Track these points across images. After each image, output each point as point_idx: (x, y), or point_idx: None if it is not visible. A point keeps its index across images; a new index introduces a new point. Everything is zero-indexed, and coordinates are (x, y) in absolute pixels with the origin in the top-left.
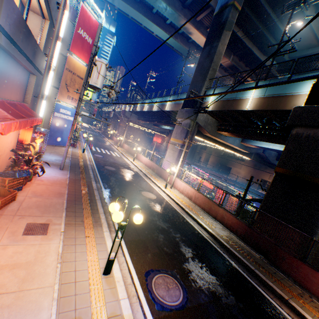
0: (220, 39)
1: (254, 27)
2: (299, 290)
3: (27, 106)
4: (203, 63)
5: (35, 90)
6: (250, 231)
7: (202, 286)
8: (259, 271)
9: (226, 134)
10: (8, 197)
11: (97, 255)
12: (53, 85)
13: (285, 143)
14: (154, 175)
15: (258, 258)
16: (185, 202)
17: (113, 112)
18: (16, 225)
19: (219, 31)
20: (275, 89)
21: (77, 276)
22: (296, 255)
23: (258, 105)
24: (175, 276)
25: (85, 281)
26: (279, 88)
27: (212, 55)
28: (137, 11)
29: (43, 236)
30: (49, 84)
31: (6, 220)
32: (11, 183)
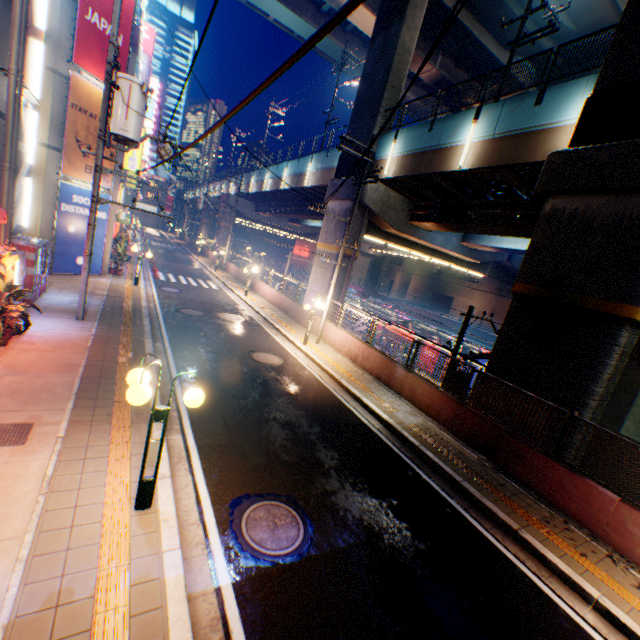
0: (404, 18)
1: None
2: (546, 512)
3: None
4: (371, 75)
5: None
6: (463, 411)
7: (348, 518)
8: (472, 484)
9: (428, 226)
10: None
11: (129, 476)
12: (47, 145)
13: None
14: (287, 321)
15: (474, 461)
16: (342, 367)
17: (203, 200)
18: None
19: None
20: (515, 119)
21: (78, 517)
22: (543, 449)
23: (483, 158)
24: (293, 504)
25: (94, 524)
26: (523, 117)
27: (388, 56)
28: None
29: (17, 446)
30: (32, 141)
31: None
32: None
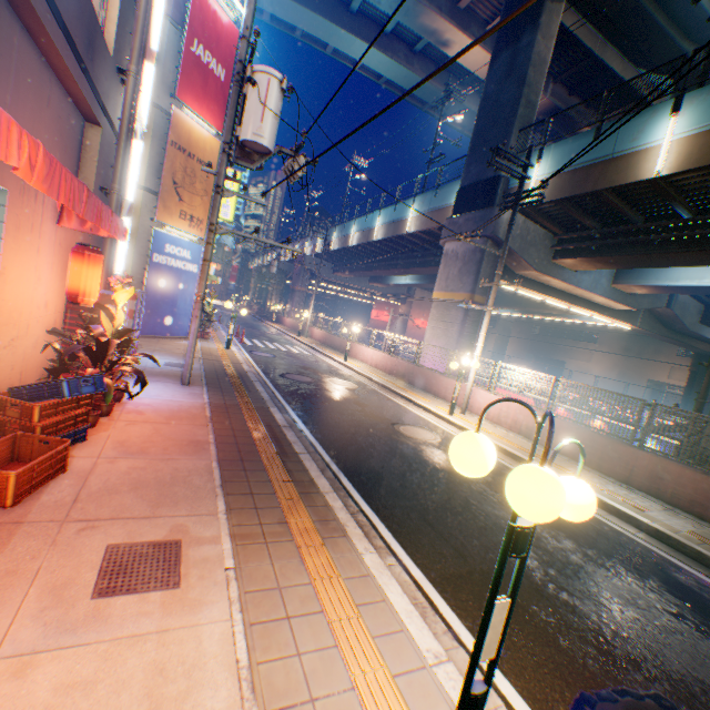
0: (538, 25)
1: None
2: None
3: None
4: (496, 95)
5: (100, 170)
6: None
7: None
8: None
9: (578, 264)
10: (40, 460)
11: (381, 661)
12: (143, 187)
13: None
14: (407, 388)
15: None
16: (518, 444)
17: (277, 263)
18: (69, 556)
19: (531, 6)
20: None
21: None
22: None
23: (697, 156)
24: None
25: None
26: None
27: (520, 69)
28: (316, 12)
29: (167, 592)
30: (135, 172)
31: (32, 542)
32: (50, 417)
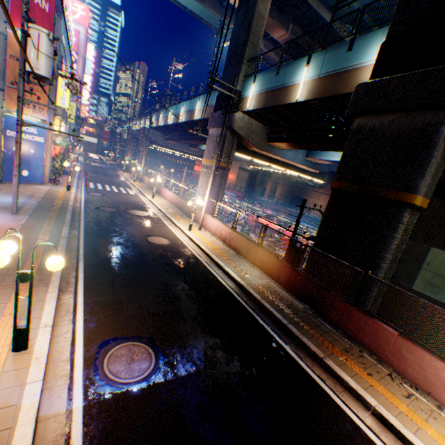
0: None
1: None
2: (347, 345)
3: None
4: (237, 36)
5: None
6: (295, 274)
7: (193, 353)
8: (294, 326)
9: (281, 146)
10: None
11: None
12: None
13: None
14: (180, 215)
15: (300, 309)
16: (214, 246)
17: (127, 132)
18: None
19: None
20: (334, 62)
21: None
22: (347, 299)
23: (312, 92)
24: (151, 344)
25: None
26: (339, 61)
27: (249, 20)
28: None
29: None
30: None
31: None
32: None
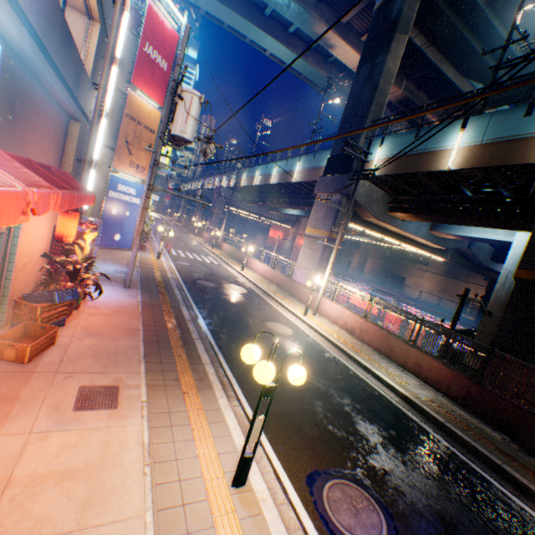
0: (389, 50)
1: (447, 26)
2: None
3: (68, 175)
4: (358, 94)
5: (78, 149)
6: (478, 389)
7: (417, 503)
8: (512, 468)
9: (404, 217)
10: (43, 338)
11: (214, 447)
12: (105, 145)
13: (520, 226)
14: (281, 294)
15: (500, 441)
16: (343, 338)
17: (201, 191)
18: (61, 390)
19: (386, 35)
20: (504, 128)
21: (185, 493)
22: None
23: (471, 160)
24: (361, 484)
25: (201, 503)
26: (512, 126)
27: (375, 79)
28: (239, 14)
29: (111, 410)
30: (100, 141)
31: (41, 382)
32: (46, 313)
